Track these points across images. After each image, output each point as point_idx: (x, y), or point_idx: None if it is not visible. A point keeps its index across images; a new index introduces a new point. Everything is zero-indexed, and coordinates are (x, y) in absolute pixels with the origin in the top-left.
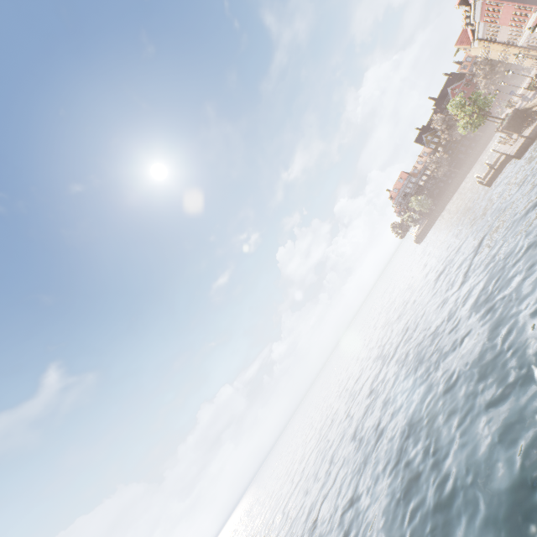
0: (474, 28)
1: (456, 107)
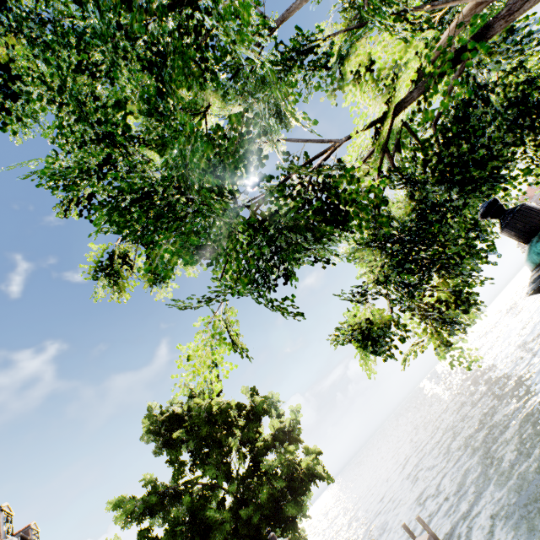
0: None
1: None
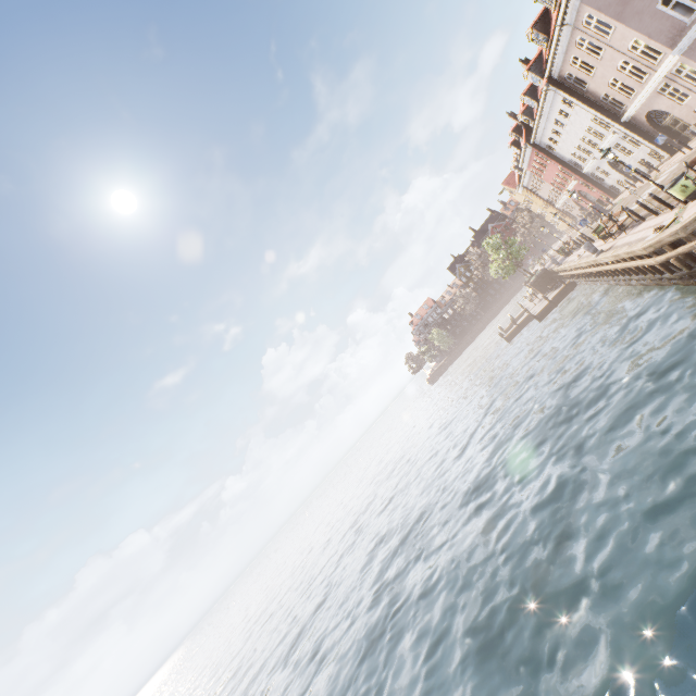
0: (521, 174)
1: (491, 247)
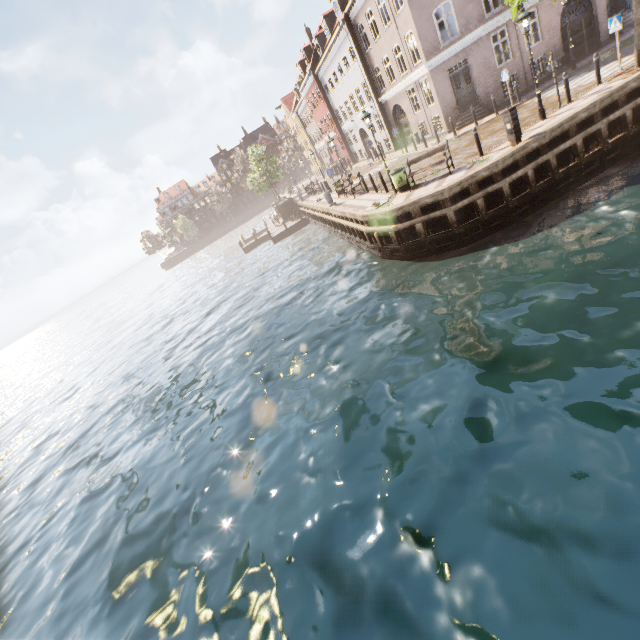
0: (299, 100)
1: (255, 156)
